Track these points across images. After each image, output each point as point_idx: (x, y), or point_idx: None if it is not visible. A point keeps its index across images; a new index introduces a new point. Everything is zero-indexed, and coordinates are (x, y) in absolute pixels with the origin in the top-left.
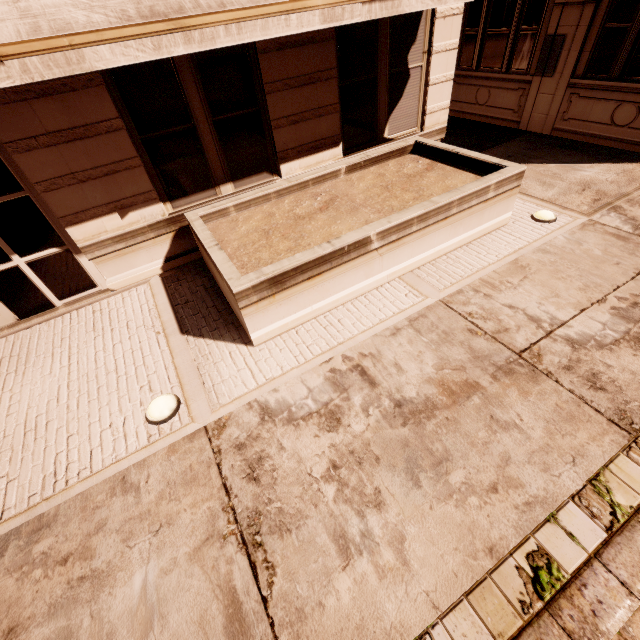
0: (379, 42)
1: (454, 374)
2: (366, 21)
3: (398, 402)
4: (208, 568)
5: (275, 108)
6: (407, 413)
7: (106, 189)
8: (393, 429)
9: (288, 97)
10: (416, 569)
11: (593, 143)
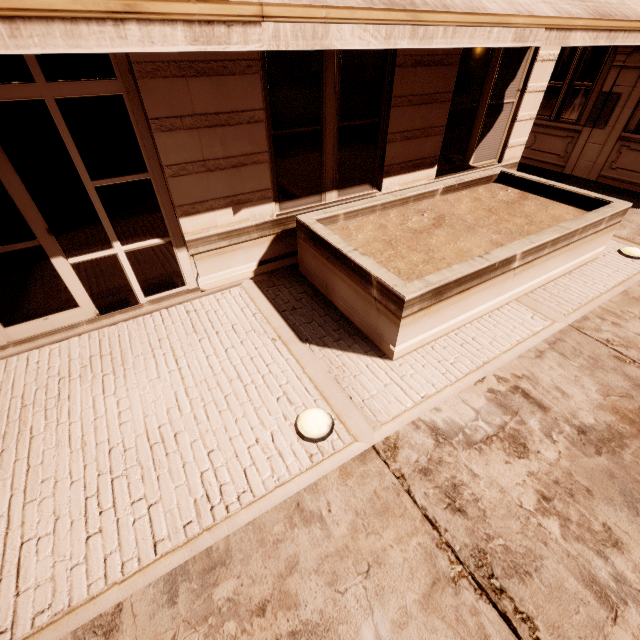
0: (488, 74)
1: (623, 401)
2: (483, 53)
3: (579, 428)
4: (451, 620)
5: (394, 122)
6: (595, 441)
7: (229, 181)
8: (589, 458)
9: (407, 113)
10: None
11: (639, 192)
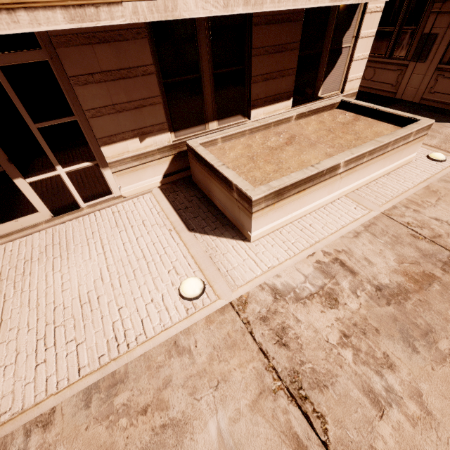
0: (328, 26)
1: (412, 267)
2: (323, 10)
3: (377, 287)
4: (269, 417)
5: (256, 67)
6: (387, 295)
7: (134, 119)
8: (381, 307)
9: (265, 60)
10: (439, 418)
11: None
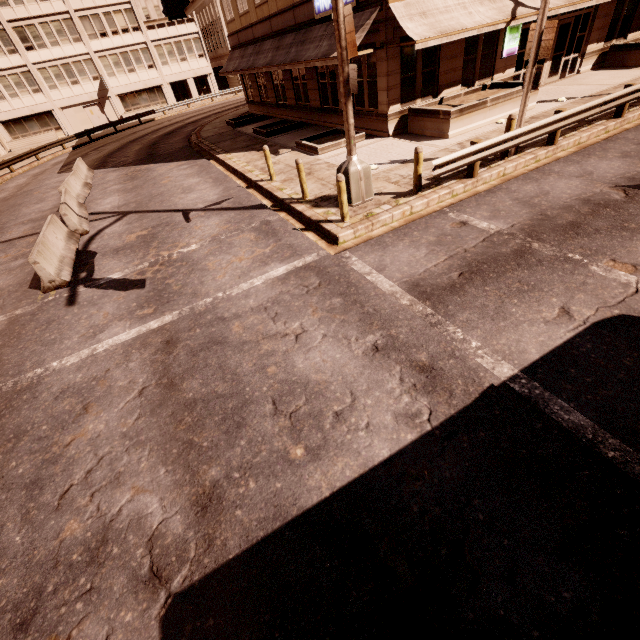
0: None
1: None
2: None
3: None
4: None
5: (636, 13)
6: None
7: (599, 34)
8: None
9: None
10: None
11: None
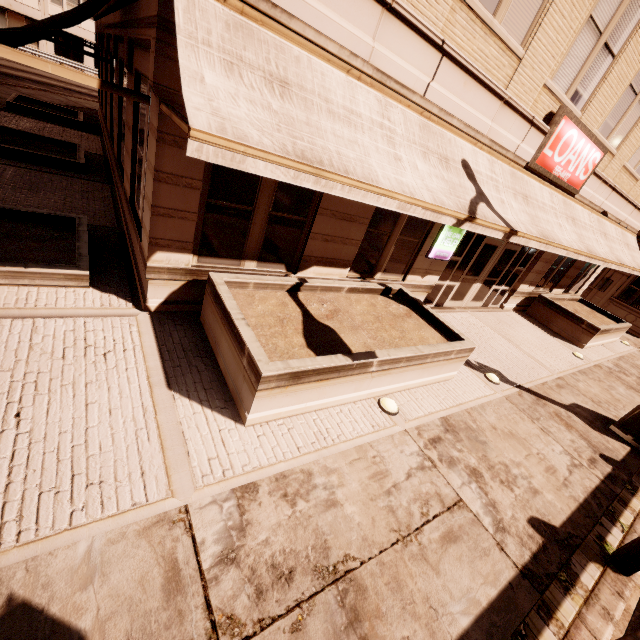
0: (590, 264)
1: None
2: None
3: (637, 376)
4: (633, 392)
5: (568, 272)
6: None
7: (535, 277)
8: None
9: (572, 270)
10: None
11: None
